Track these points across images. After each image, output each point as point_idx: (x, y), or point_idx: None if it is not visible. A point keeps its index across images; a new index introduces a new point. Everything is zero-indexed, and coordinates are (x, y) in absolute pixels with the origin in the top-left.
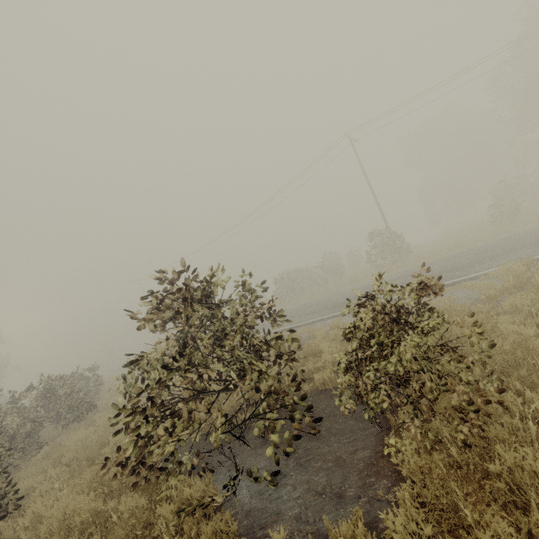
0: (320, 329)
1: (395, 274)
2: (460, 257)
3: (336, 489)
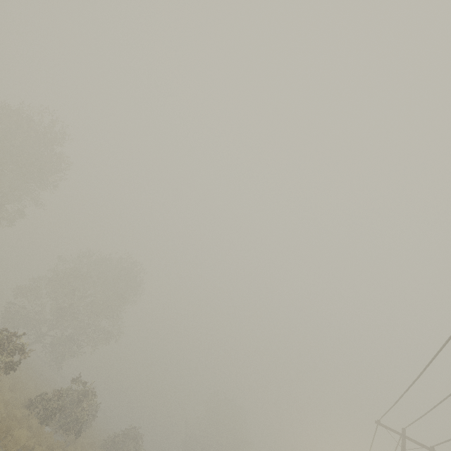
0: None
1: None
2: None
3: None
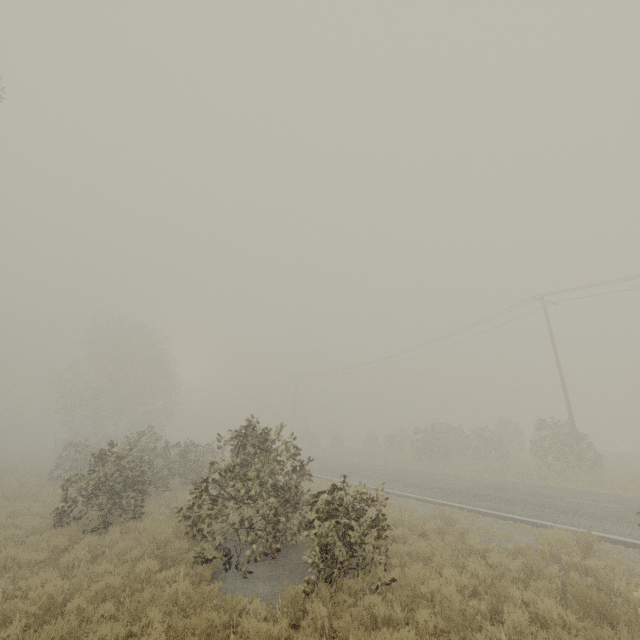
0: (392, 505)
1: (536, 485)
2: (608, 501)
3: (266, 596)
